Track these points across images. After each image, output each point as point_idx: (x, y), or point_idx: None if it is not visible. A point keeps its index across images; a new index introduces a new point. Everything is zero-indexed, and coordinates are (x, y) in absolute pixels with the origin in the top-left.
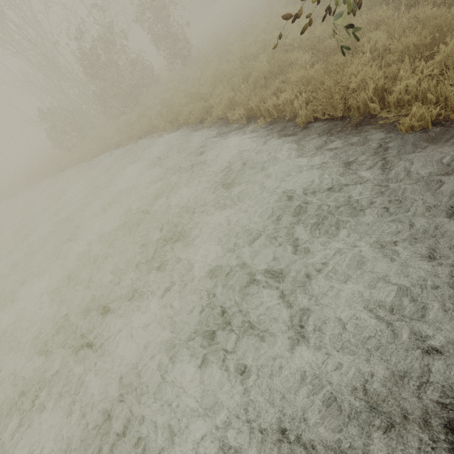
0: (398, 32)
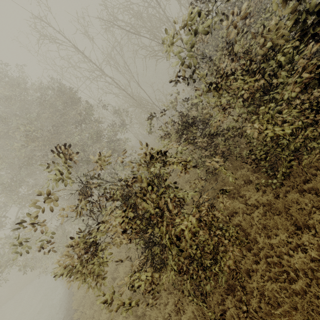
0: None
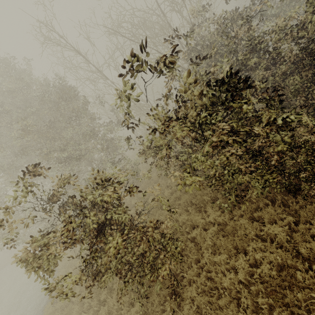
0: None
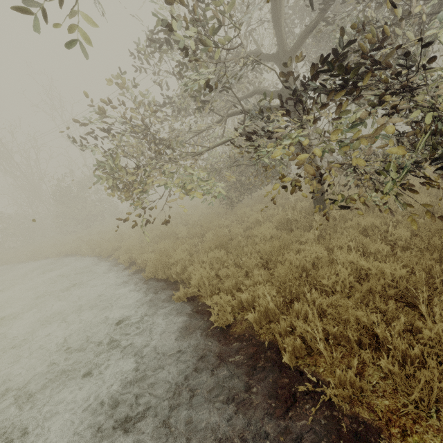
0: (221, 235)
